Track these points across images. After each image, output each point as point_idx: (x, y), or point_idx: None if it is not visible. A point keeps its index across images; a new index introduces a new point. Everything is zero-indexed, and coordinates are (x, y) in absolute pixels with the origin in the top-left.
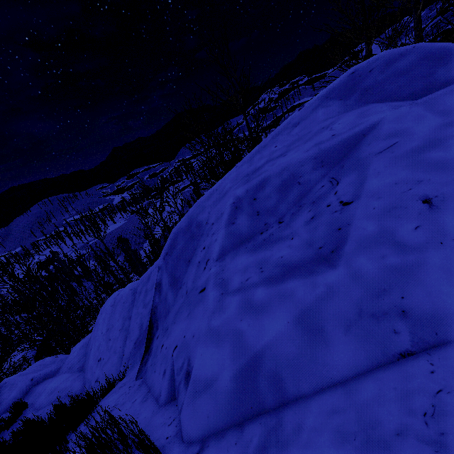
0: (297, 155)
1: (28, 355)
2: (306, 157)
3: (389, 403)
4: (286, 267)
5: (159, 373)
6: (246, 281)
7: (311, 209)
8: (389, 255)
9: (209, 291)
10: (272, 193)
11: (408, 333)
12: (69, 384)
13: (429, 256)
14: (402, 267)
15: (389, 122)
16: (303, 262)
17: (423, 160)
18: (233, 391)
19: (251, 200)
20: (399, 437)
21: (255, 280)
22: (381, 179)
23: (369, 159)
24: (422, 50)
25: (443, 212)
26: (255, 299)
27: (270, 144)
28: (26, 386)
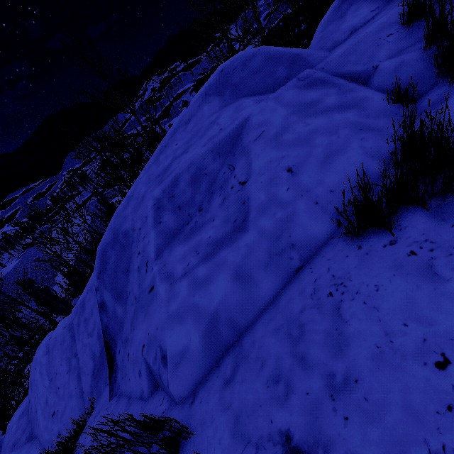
0: (197, 151)
1: None
2: (205, 151)
3: (295, 299)
4: (215, 243)
5: (134, 377)
6: (188, 266)
7: (221, 193)
8: (277, 212)
9: (158, 287)
10: (186, 187)
11: (297, 256)
12: None
13: (297, 206)
14: (285, 217)
15: (256, 115)
16: (226, 236)
17: (282, 142)
18: (204, 347)
19: (170, 198)
20: (302, 312)
21: (195, 262)
22: (261, 160)
23: (250, 146)
24: (265, 52)
25: (299, 175)
26: (200, 276)
27: (170, 143)
28: None
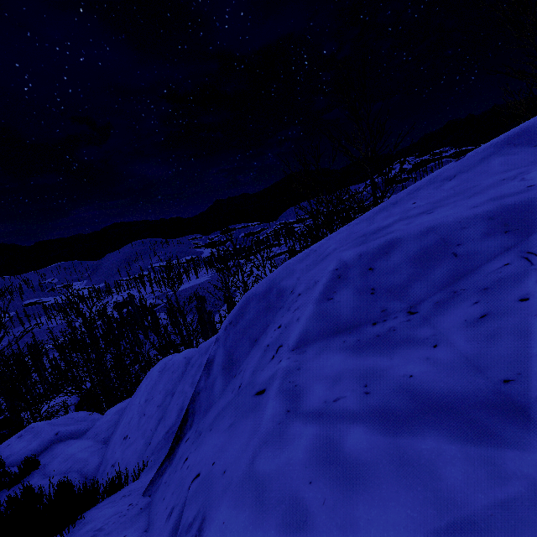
0: (455, 212)
1: (71, 401)
2: (472, 216)
3: None
4: (421, 399)
5: (166, 507)
6: (334, 401)
7: (480, 300)
8: None
9: (269, 399)
10: (401, 263)
11: None
12: (86, 455)
13: None
14: None
15: None
16: (461, 402)
17: None
18: None
19: (364, 269)
20: None
21: (352, 406)
22: None
23: None
24: None
25: None
26: (346, 447)
27: (405, 200)
28: (48, 440)
